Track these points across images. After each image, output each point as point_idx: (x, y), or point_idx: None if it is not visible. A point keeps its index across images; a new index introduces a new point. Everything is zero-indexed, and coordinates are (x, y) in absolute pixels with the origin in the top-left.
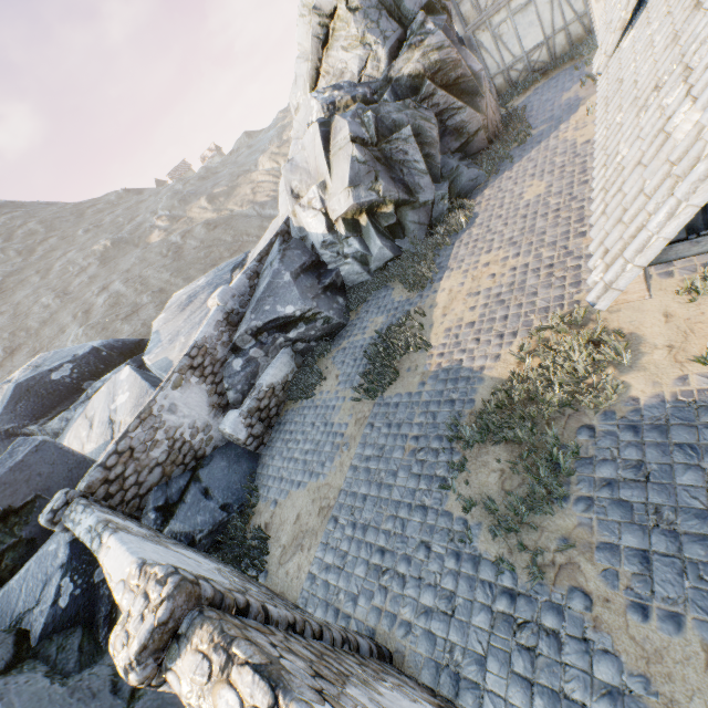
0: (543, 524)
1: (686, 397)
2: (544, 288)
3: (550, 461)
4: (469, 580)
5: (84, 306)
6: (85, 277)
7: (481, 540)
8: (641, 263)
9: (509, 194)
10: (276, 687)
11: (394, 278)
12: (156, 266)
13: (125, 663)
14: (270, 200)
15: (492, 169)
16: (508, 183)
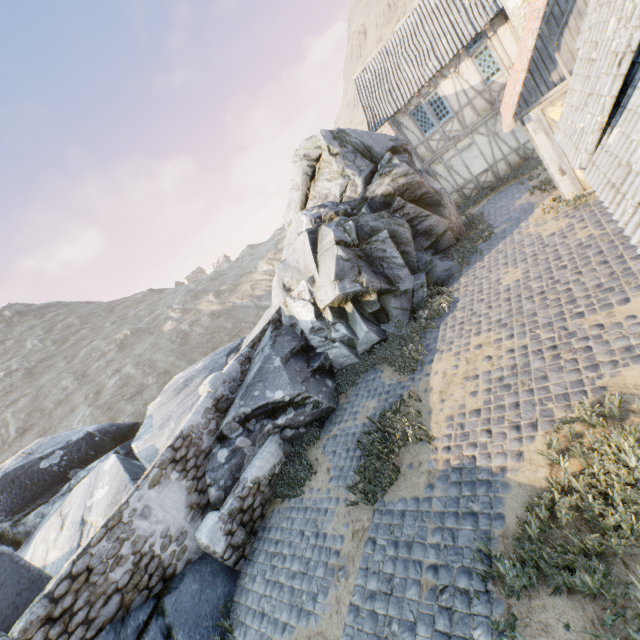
0: None
1: None
2: (554, 371)
3: None
4: None
5: (97, 388)
6: (104, 361)
7: None
8: None
9: (486, 280)
10: None
11: (382, 360)
12: (165, 350)
13: None
14: (266, 294)
15: (464, 261)
16: (482, 271)
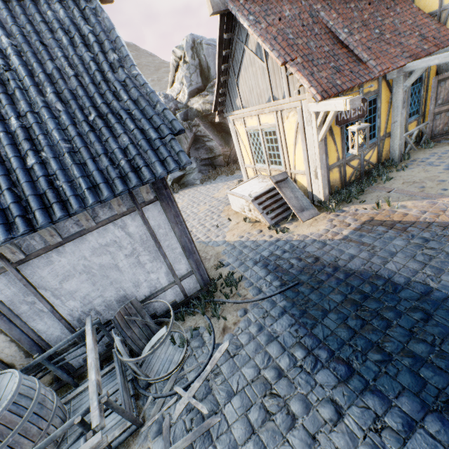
0: None
1: None
2: None
3: None
4: None
5: None
6: None
7: None
8: None
9: (180, 199)
10: None
11: None
12: None
13: None
14: None
15: (208, 180)
16: (191, 192)
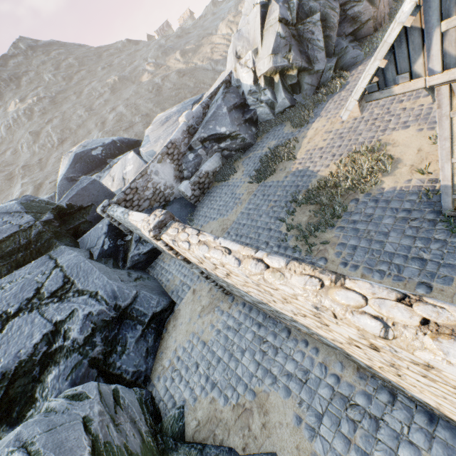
0: (319, 236)
1: (406, 189)
2: (366, 131)
3: (332, 211)
4: (281, 254)
5: (101, 119)
6: (102, 100)
7: (291, 241)
8: (356, 98)
9: None
10: (199, 230)
11: (287, 119)
12: (145, 98)
13: (149, 229)
14: (222, 59)
15: (370, 51)
16: None
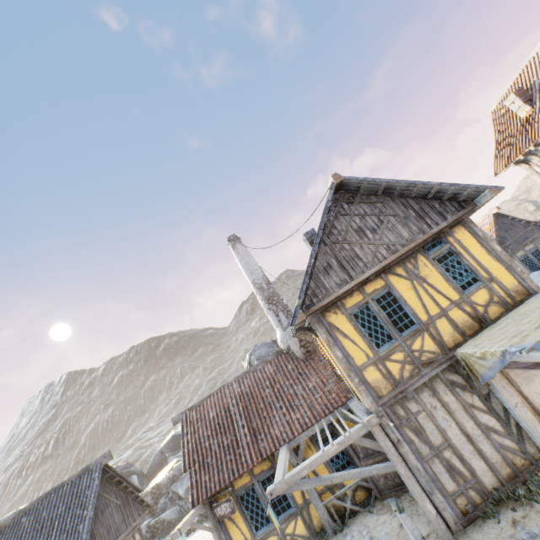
0: None
1: None
2: None
3: None
4: None
5: None
6: None
7: None
8: None
9: None
10: None
11: None
12: None
13: None
14: None
15: None
16: None
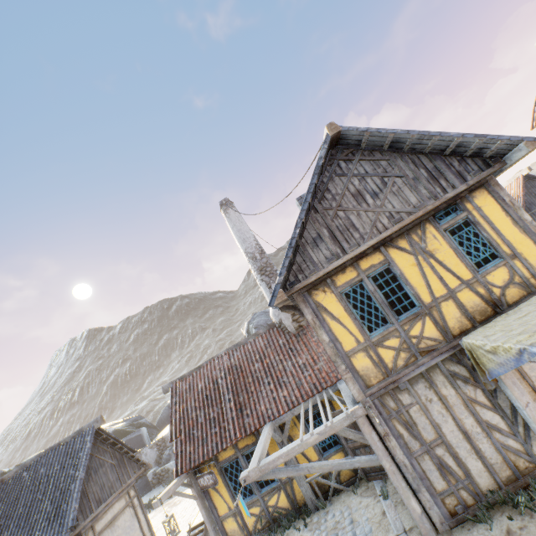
0: None
1: None
2: None
3: None
4: None
5: None
6: None
7: None
8: None
9: None
10: None
11: None
12: None
13: None
14: None
15: None
16: None
